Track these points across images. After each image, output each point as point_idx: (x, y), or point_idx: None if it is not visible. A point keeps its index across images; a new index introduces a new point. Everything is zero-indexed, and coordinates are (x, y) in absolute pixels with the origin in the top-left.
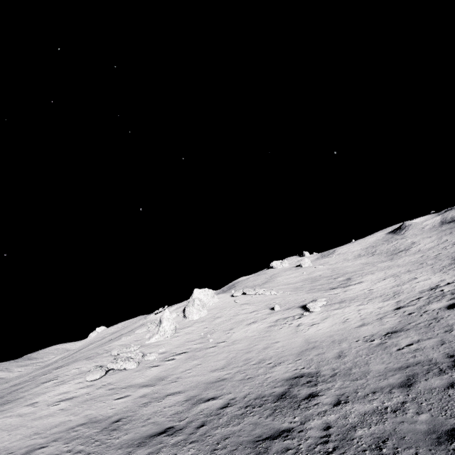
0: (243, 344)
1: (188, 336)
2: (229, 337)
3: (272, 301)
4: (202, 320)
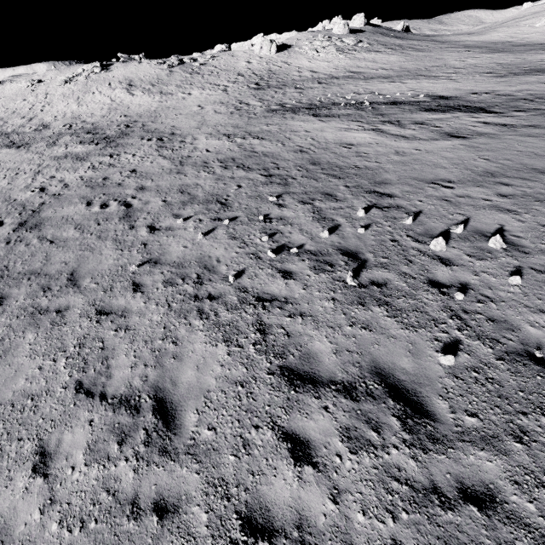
0: None
1: None
2: None
3: None
4: None
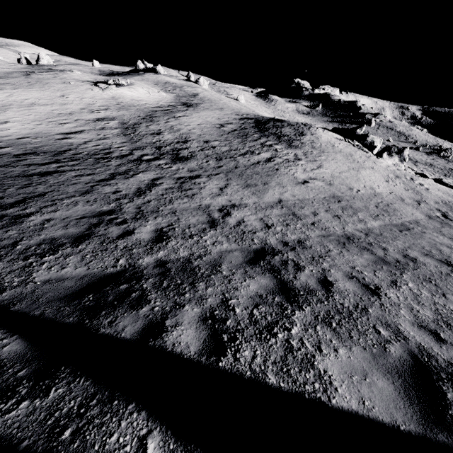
0: None
1: None
2: None
3: None
4: None
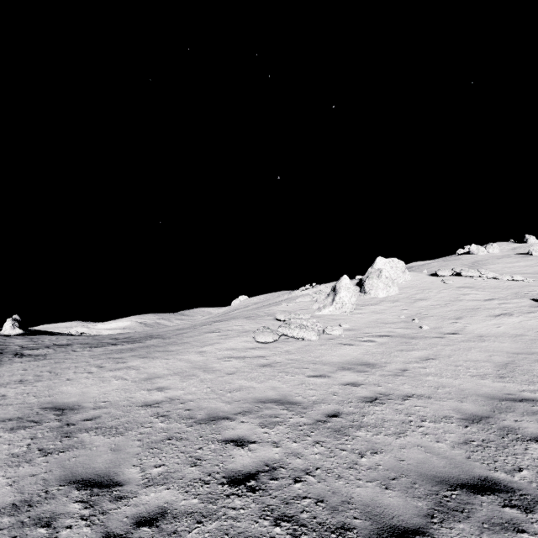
0: (509, 344)
1: (377, 316)
2: (463, 329)
3: (525, 289)
4: (392, 299)
